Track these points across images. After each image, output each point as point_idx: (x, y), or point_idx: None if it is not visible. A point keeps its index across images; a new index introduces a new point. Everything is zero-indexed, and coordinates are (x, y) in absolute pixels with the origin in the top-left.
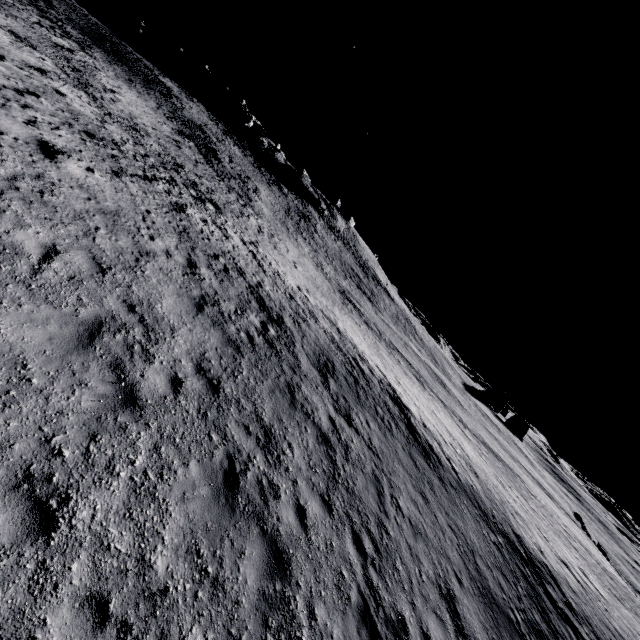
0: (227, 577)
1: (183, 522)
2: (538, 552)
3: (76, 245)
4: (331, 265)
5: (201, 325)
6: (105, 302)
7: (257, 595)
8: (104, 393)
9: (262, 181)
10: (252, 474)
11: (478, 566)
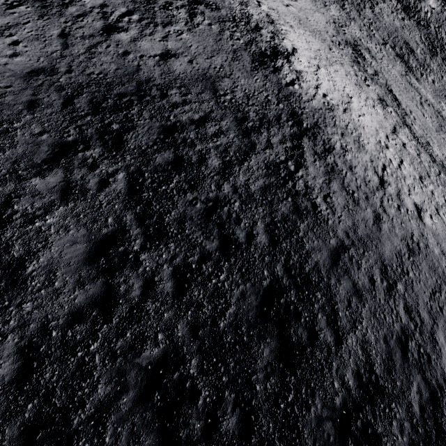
0: None
1: None
2: (337, 145)
3: None
4: (366, 32)
5: None
6: None
7: None
8: None
9: None
10: None
11: (222, 78)
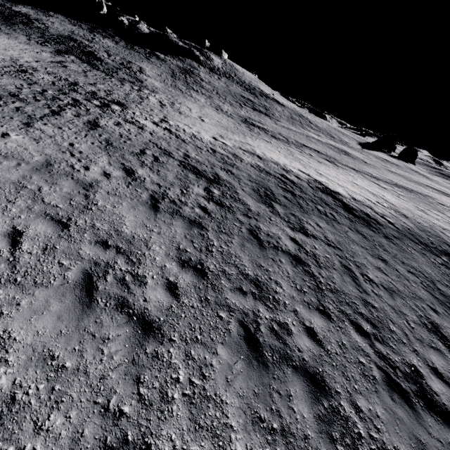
0: (289, 423)
1: (238, 402)
2: None
3: (32, 216)
4: (226, 102)
5: (163, 223)
6: (82, 254)
7: (315, 421)
8: (125, 336)
9: (141, 59)
10: (264, 326)
11: (441, 290)
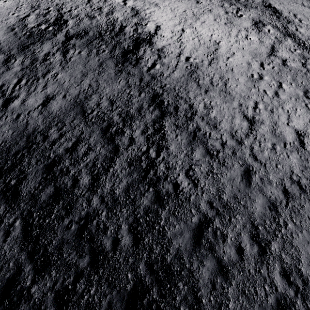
0: None
1: None
2: (200, 107)
3: None
4: None
5: (9, 35)
6: None
7: None
8: None
9: None
10: None
11: (90, 97)
